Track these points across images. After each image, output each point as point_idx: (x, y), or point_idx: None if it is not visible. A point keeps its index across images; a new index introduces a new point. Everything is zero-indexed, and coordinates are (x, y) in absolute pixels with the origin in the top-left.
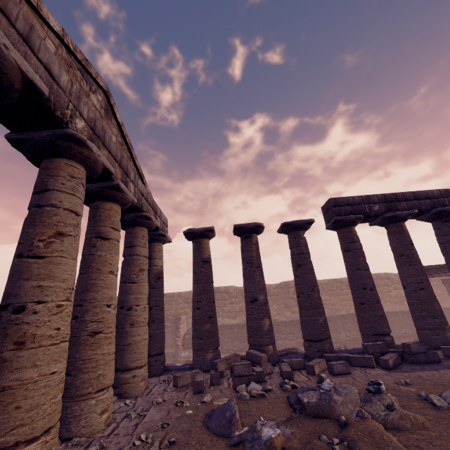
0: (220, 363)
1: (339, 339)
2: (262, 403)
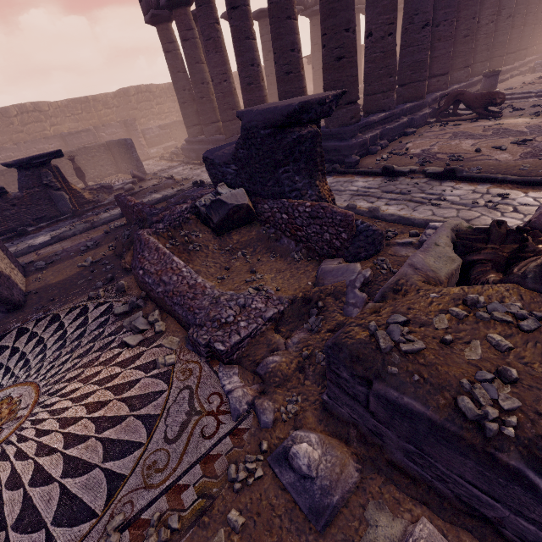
0: None
1: None
2: None
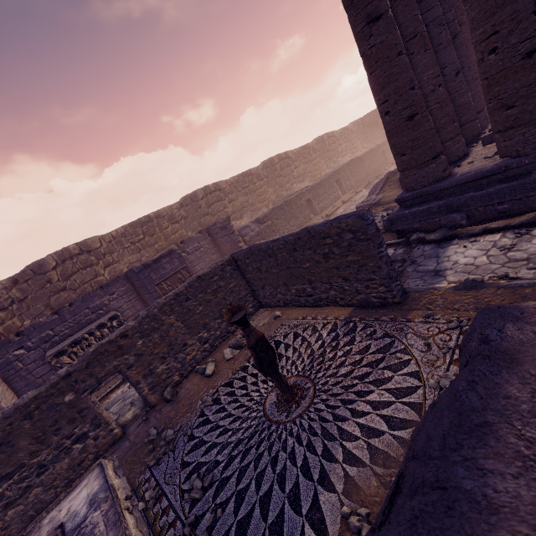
0: None
1: (352, 185)
2: None
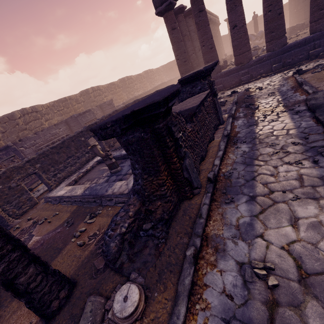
0: None
1: None
2: None
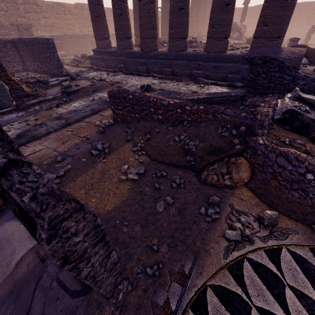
0: None
1: None
2: None
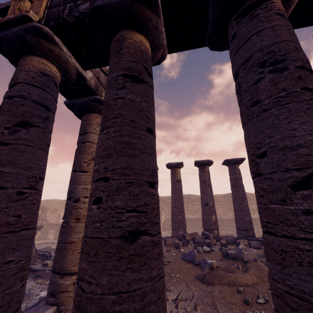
0: (187, 235)
1: None
2: (209, 255)
